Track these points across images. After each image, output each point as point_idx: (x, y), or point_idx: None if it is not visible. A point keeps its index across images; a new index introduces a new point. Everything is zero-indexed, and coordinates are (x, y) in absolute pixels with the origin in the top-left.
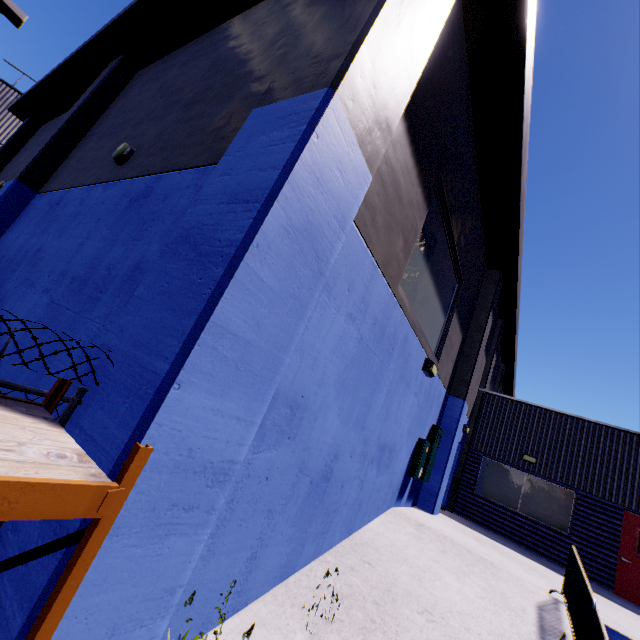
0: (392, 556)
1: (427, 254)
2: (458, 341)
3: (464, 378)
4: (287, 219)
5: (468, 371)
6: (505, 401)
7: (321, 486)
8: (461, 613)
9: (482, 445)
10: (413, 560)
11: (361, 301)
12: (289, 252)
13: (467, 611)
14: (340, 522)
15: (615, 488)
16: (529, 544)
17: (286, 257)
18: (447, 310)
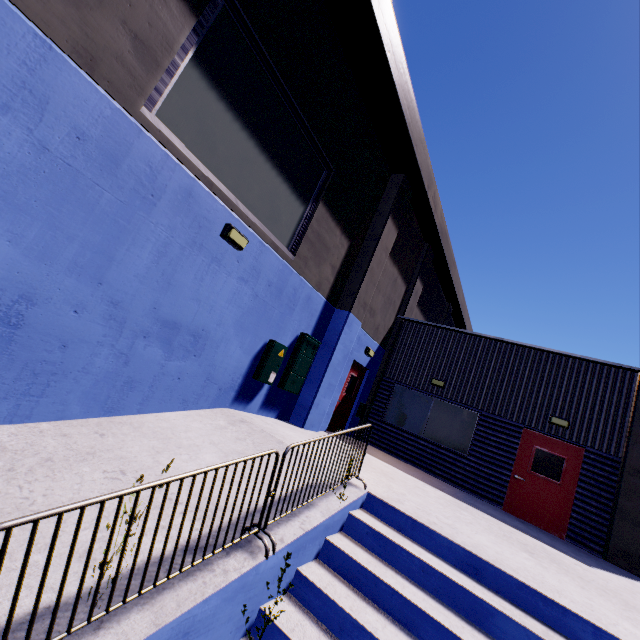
0: (151, 434)
1: (230, 98)
2: (341, 245)
3: (352, 289)
4: None
5: (357, 282)
6: (423, 327)
7: None
8: None
9: (395, 373)
10: (179, 439)
11: (21, 86)
12: None
13: (189, 478)
14: (78, 393)
15: (518, 407)
16: (428, 467)
17: None
18: (309, 199)
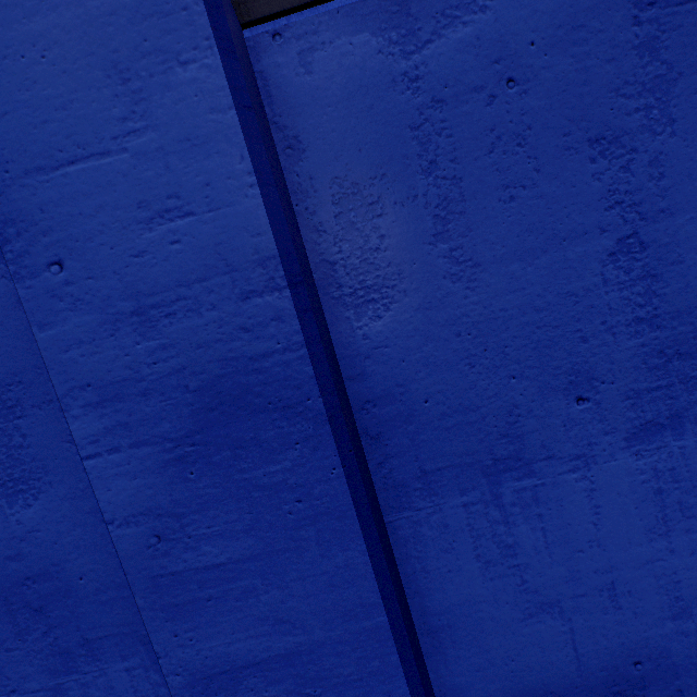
0: None
1: None
2: None
3: None
4: None
5: None
6: None
7: None
8: None
9: None
10: None
11: None
12: None
13: None
14: None
15: None
16: None
17: None
18: None
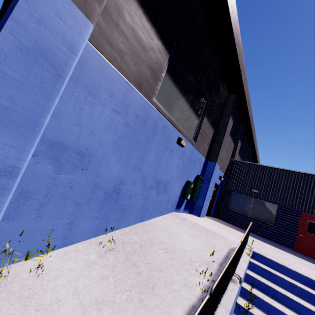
0: (160, 229)
1: (176, 82)
2: (211, 133)
3: (216, 152)
4: (17, 41)
5: (218, 148)
6: (244, 164)
7: (114, 196)
8: (185, 250)
9: (232, 186)
10: (171, 231)
11: (122, 103)
12: (26, 60)
13: (189, 249)
14: (133, 214)
15: (298, 202)
16: (253, 230)
17: (24, 63)
18: (200, 115)
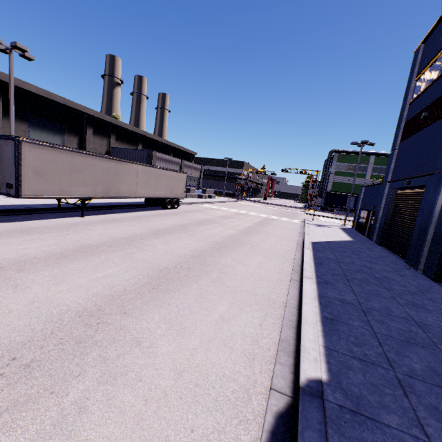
0: None
1: (38, 128)
2: (77, 138)
3: (85, 147)
4: None
5: (85, 145)
6: (115, 149)
7: None
8: None
9: None
10: None
11: None
12: None
13: None
14: None
15: None
16: None
17: None
18: (62, 133)
